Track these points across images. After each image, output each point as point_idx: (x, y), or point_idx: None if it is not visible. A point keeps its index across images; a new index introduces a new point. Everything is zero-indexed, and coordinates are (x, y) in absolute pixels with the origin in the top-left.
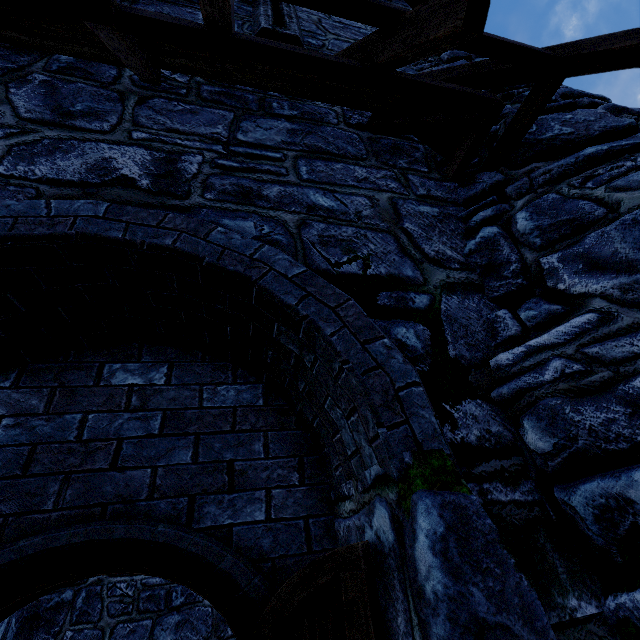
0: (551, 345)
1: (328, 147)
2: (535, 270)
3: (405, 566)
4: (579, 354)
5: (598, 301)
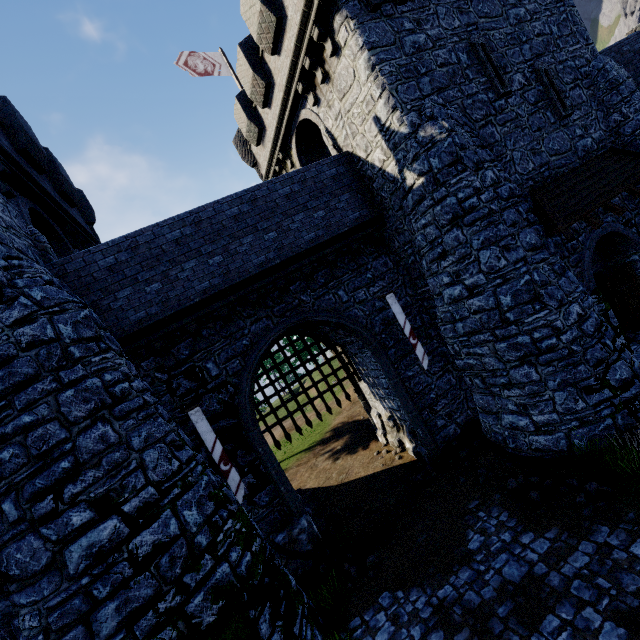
0: None
1: None
2: None
3: None
4: None
5: None
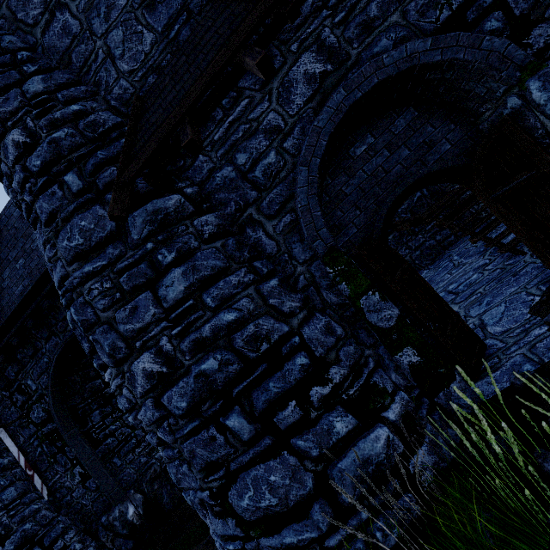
0: None
1: None
2: None
3: (529, 105)
4: None
5: None
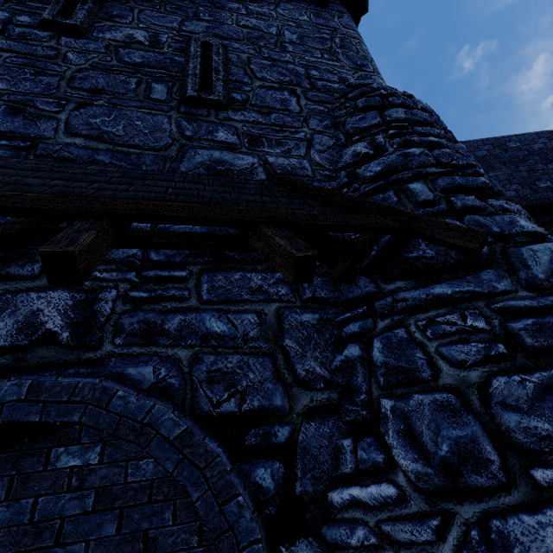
0: (365, 504)
1: (231, 252)
2: (376, 407)
3: None
4: (377, 528)
5: (401, 477)
